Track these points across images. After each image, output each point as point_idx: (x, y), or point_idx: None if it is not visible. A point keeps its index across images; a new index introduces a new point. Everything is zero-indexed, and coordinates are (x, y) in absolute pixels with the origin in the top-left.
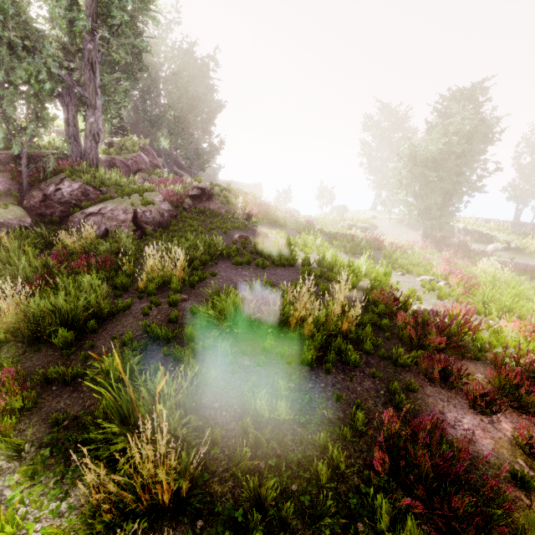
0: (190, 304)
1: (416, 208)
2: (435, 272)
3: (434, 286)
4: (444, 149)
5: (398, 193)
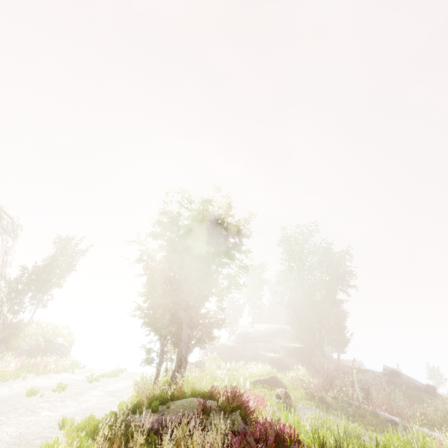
0: None
1: None
2: None
3: None
4: None
5: None
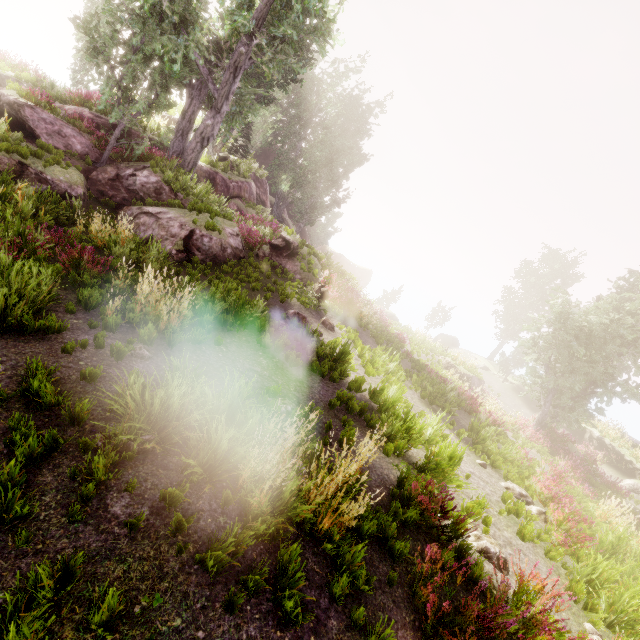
0: (143, 366)
1: (543, 383)
2: (532, 484)
3: (520, 509)
4: (609, 326)
5: (526, 353)
